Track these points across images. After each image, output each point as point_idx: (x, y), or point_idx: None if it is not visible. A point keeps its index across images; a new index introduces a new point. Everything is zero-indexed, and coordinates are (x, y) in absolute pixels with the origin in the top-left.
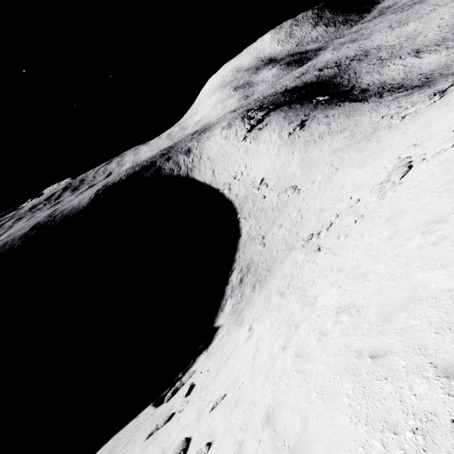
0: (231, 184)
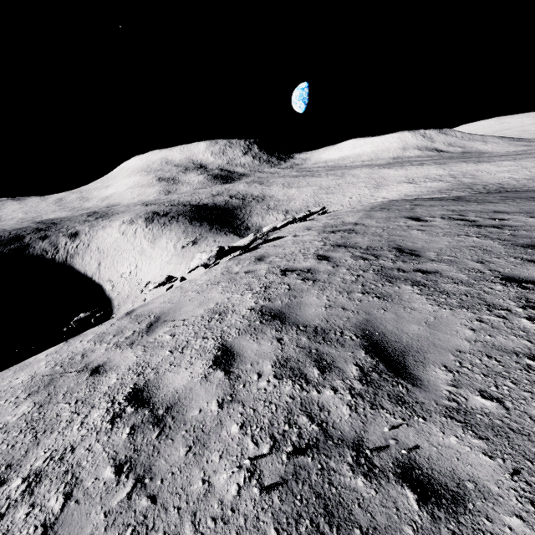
0: (116, 281)
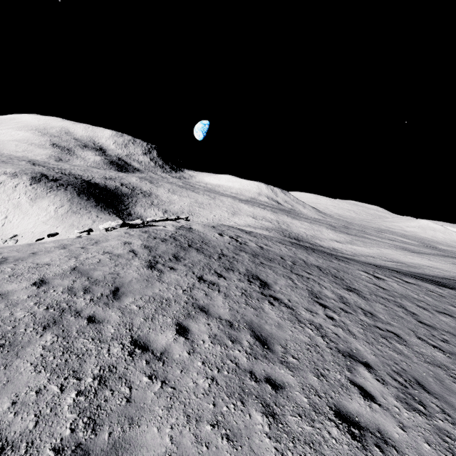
0: None
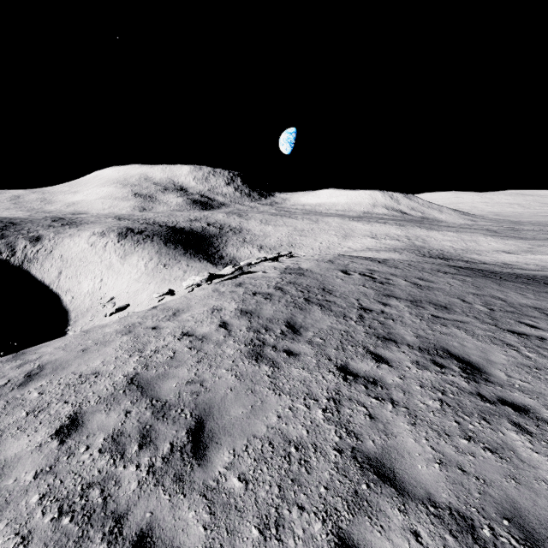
0: (77, 293)
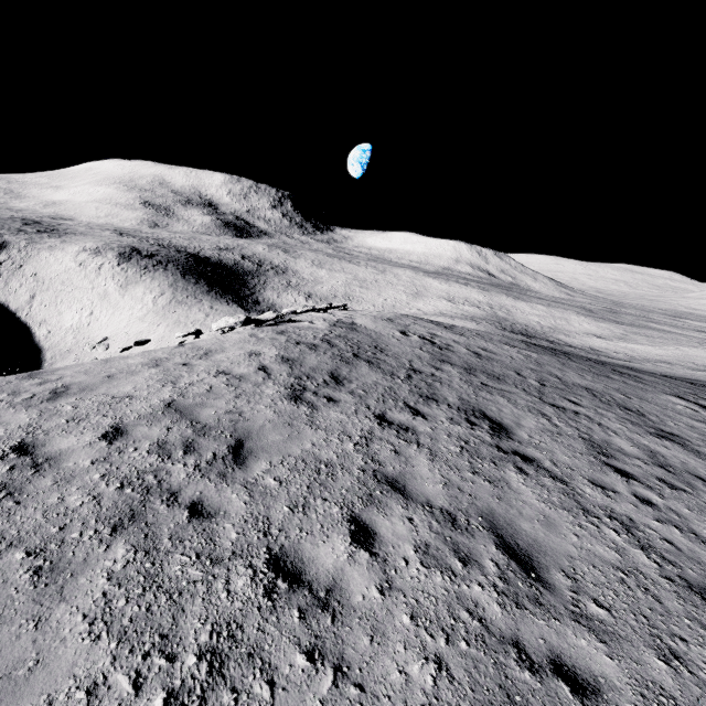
0: (55, 326)
